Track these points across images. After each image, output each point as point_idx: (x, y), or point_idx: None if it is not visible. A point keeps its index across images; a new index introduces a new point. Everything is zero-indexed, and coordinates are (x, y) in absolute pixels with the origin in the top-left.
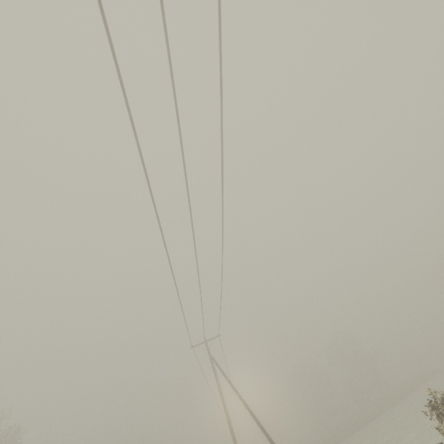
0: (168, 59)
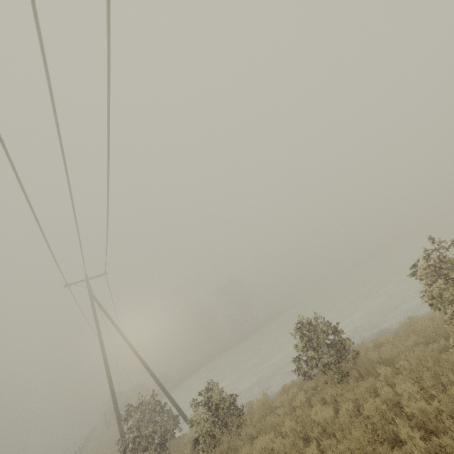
0: None
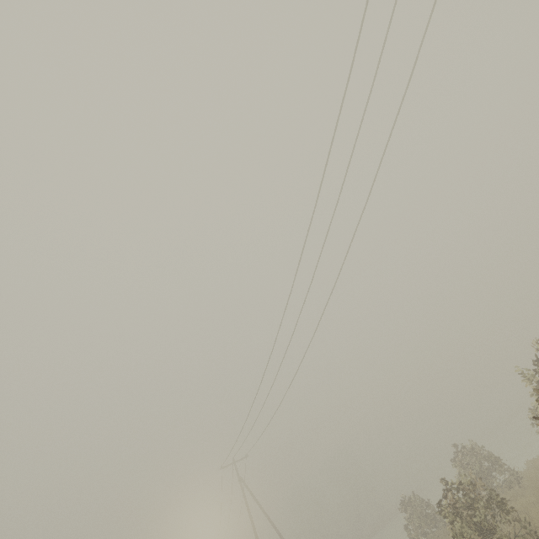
0: (296, 322)
